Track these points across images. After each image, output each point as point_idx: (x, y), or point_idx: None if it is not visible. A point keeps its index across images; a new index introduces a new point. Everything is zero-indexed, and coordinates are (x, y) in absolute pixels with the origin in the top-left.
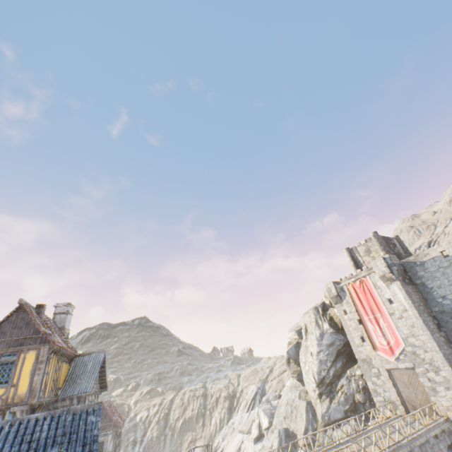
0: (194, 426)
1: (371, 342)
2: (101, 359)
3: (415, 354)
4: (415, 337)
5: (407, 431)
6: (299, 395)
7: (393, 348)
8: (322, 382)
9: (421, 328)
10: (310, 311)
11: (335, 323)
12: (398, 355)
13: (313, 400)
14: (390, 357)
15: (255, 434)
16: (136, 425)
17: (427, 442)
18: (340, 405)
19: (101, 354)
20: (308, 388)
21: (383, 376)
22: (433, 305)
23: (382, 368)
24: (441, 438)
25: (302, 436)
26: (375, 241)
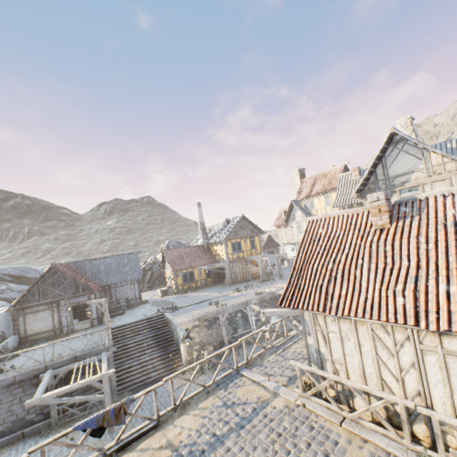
0: None
1: None
2: None
3: None
4: None
5: None
6: None
7: None
8: None
9: None
10: None
11: None
12: None
13: None
14: None
15: None
16: None
17: None
18: None
19: None
20: None
21: None
22: None
23: None
24: None
25: None
26: None
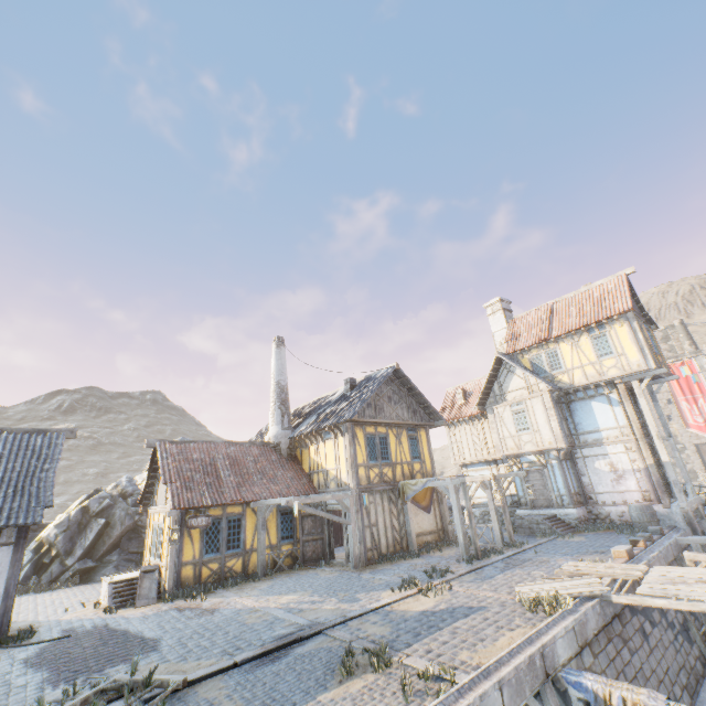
0: None
1: (681, 421)
2: None
3: None
4: None
5: None
6: None
7: None
8: None
9: None
10: None
11: None
12: None
13: None
14: (704, 433)
15: None
16: None
17: None
18: None
19: None
20: None
21: (688, 451)
22: None
23: (689, 443)
24: None
25: None
26: (681, 329)
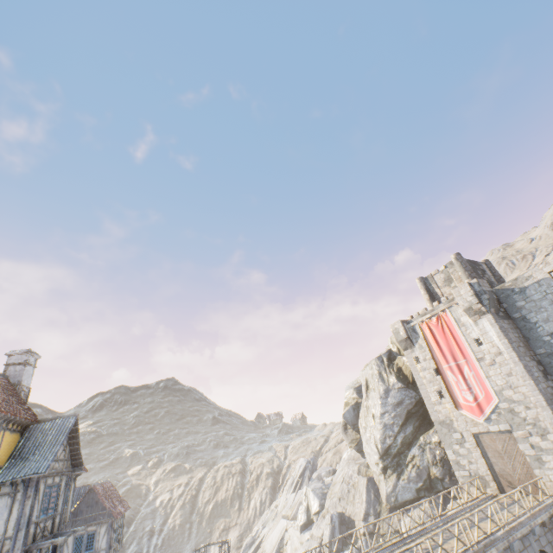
0: (228, 510)
1: (452, 399)
2: (69, 426)
3: (513, 412)
4: (513, 390)
5: (503, 519)
6: (359, 469)
7: (482, 405)
8: (387, 453)
9: (521, 376)
10: (372, 362)
11: (404, 375)
12: (489, 414)
13: (376, 476)
14: (478, 417)
15: (302, 521)
16: (155, 511)
17: (531, 533)
18: (410, 481)
19: (70, 419)
20: (369, 460)
21: (468, 443)
22: (537, 346)
23: (467, 432)
24: (550, 527)
25: (361, 522)
26: (458, 265)
